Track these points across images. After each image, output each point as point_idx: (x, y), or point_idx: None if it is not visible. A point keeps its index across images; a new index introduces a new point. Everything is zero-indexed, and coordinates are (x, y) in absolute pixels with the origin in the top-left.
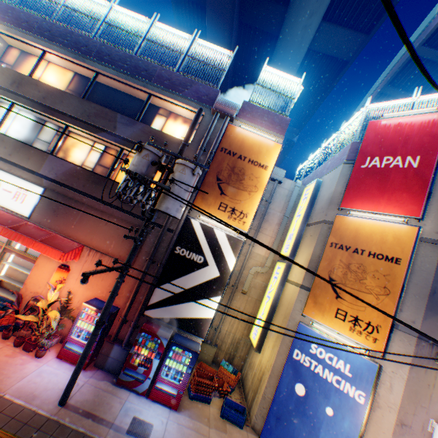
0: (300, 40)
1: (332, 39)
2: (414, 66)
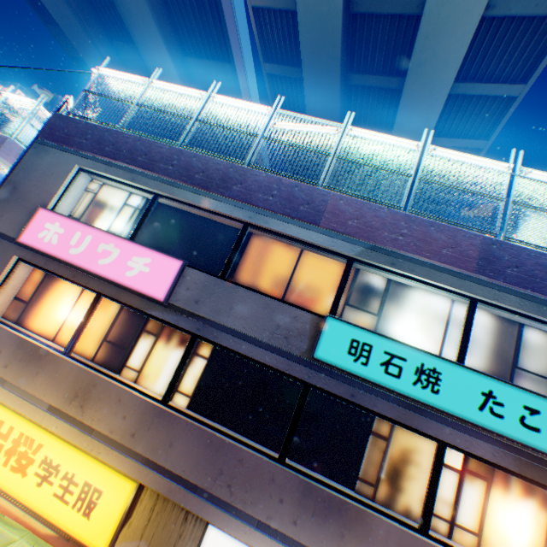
0: (170, 78)
1: (206, 73)
2: (279, 86)
